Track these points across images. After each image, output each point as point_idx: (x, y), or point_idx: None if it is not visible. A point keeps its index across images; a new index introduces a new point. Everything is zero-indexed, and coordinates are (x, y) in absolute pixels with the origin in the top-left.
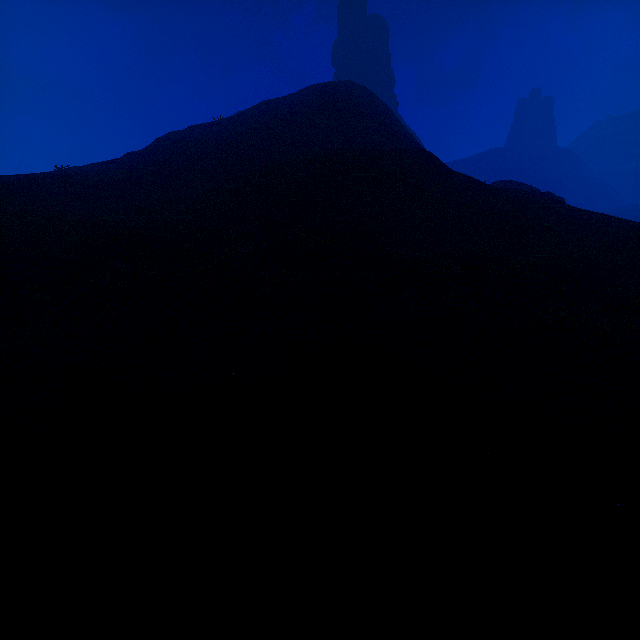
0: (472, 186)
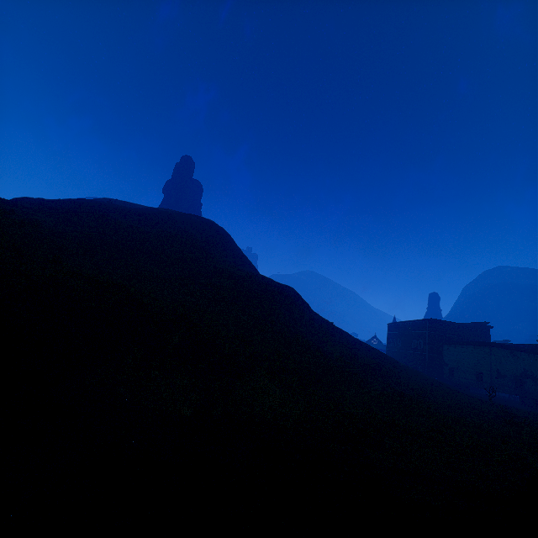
0: (317, 314)
